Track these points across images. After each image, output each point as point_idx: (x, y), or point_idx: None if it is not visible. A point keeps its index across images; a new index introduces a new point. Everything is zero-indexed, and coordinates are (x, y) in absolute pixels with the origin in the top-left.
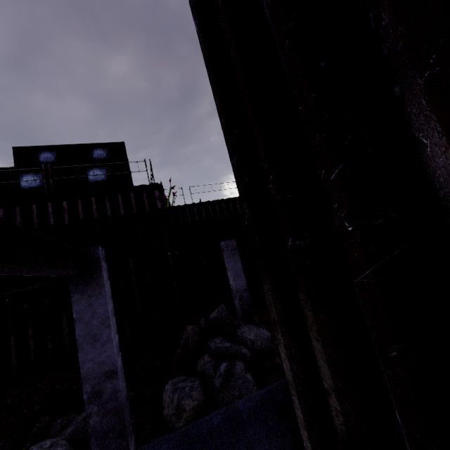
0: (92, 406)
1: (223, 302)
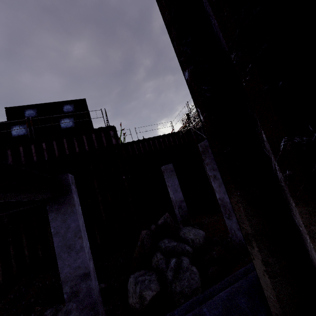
0: (71, 304)
1: (165, 211)
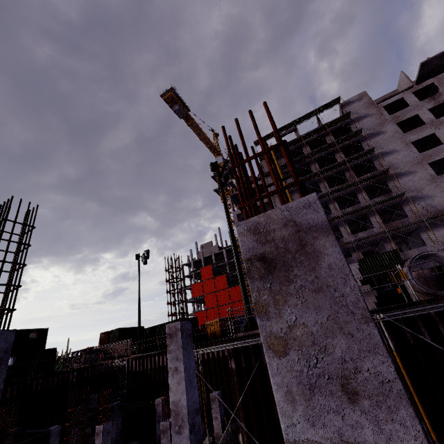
0: None
1: None
